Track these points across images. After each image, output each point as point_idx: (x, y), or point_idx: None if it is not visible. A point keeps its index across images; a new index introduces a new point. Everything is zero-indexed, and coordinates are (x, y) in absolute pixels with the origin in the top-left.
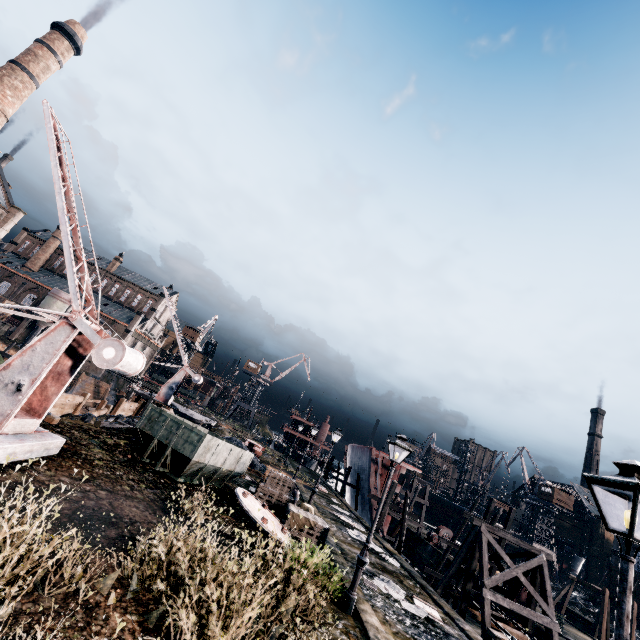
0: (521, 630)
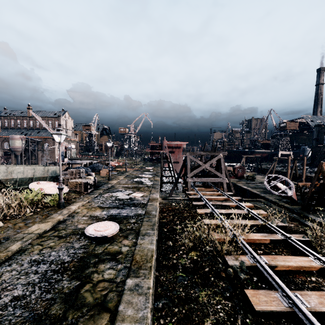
0: (214, 187)
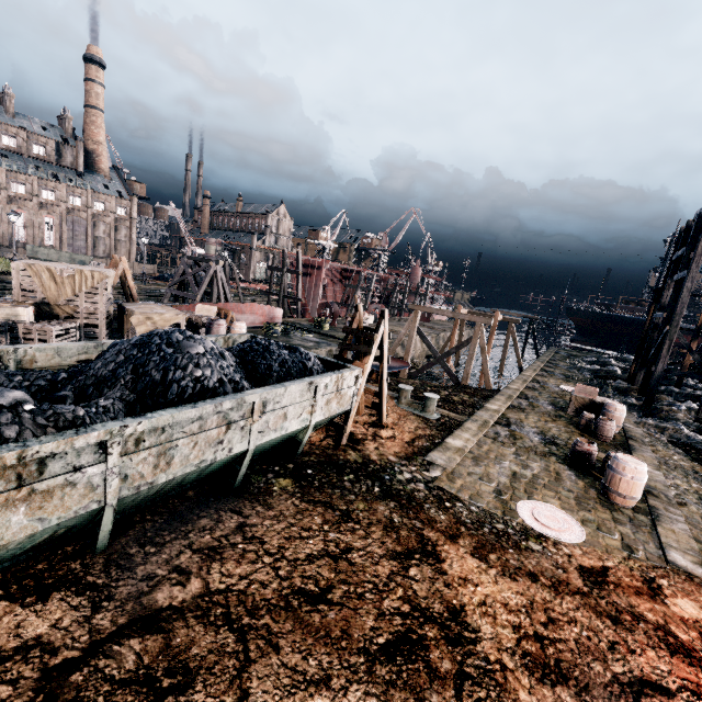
0: None
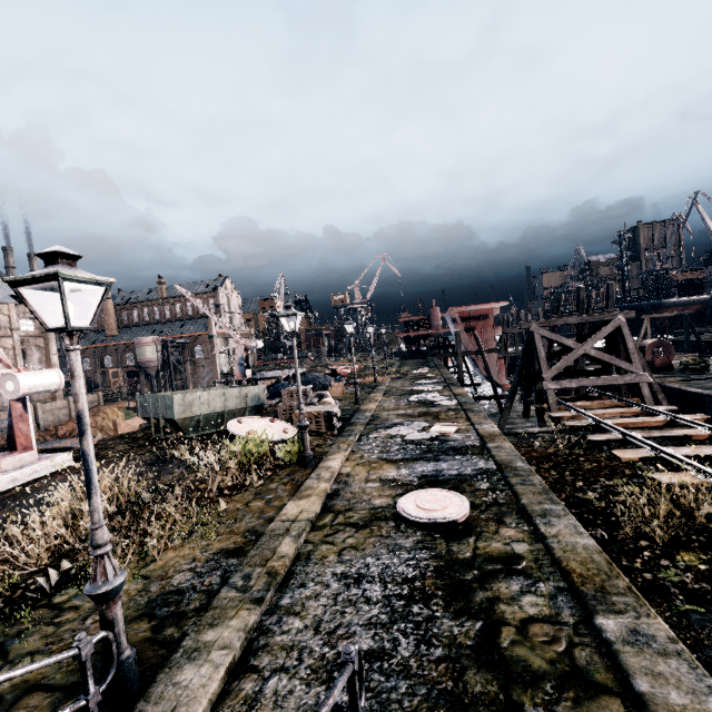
0: (611, 398)
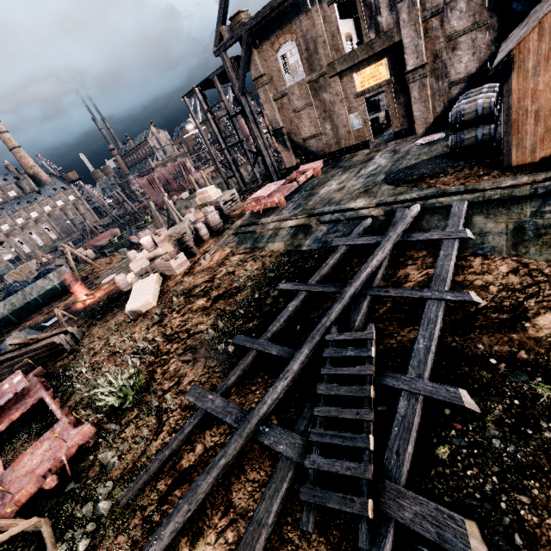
0: None
